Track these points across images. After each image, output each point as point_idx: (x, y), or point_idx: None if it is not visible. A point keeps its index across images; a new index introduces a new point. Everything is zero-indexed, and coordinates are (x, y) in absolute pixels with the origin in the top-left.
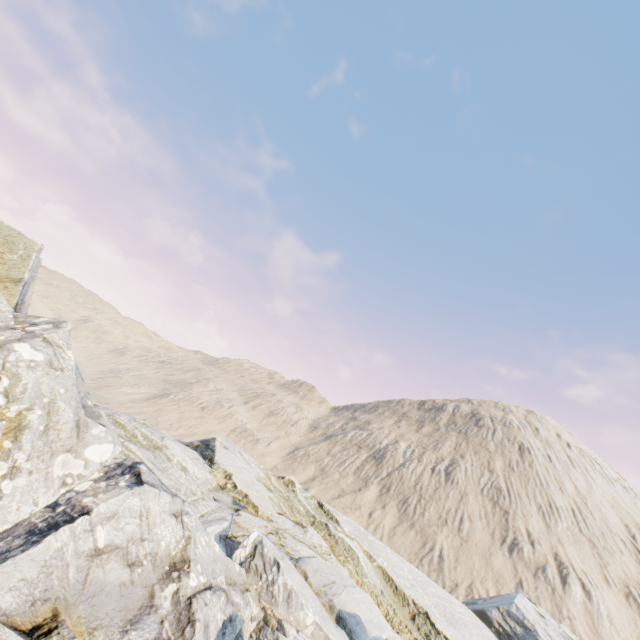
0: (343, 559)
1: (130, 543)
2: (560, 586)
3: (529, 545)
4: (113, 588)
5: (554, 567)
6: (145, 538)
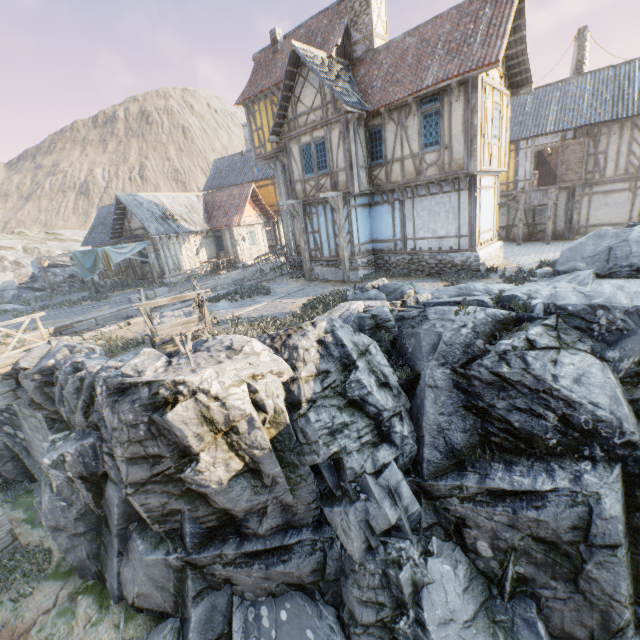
0: None
1: None
2: None
3: None
4: None
5: None
6: None
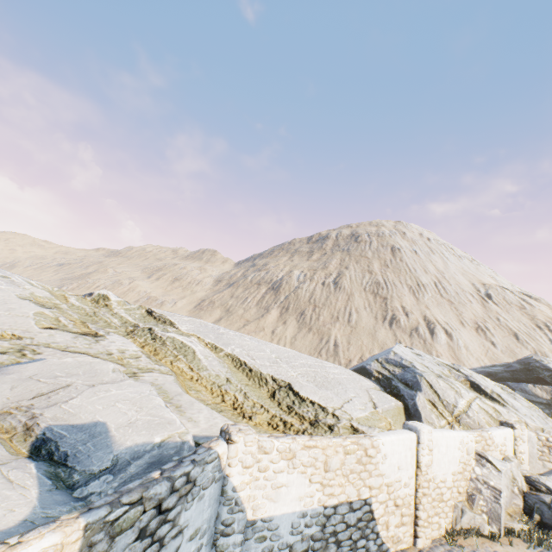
0: (171, 360)
1: None
2: (429, 337)
3: (404, 316)
4: None
5: (424, 326)
6: None
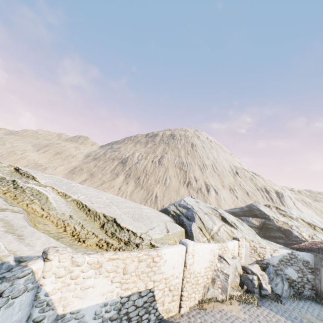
0: (27, 203)
1: None
2: (207, 193)
3: (195, 182)
4: None
5: (204, 187)
6: None
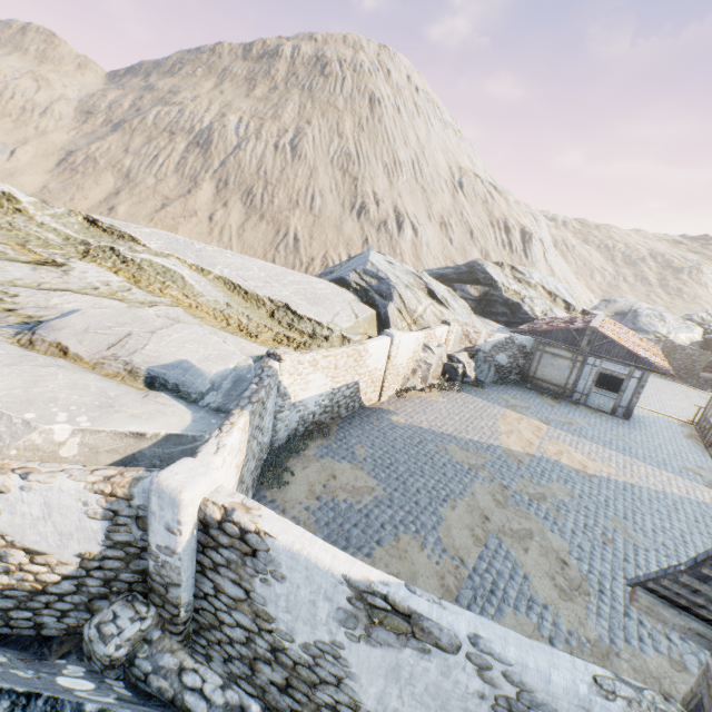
0: (159, 287)
1: None
2: (397, 233)
3: (375, 206)
4: None
5: (394, 219)
6: None
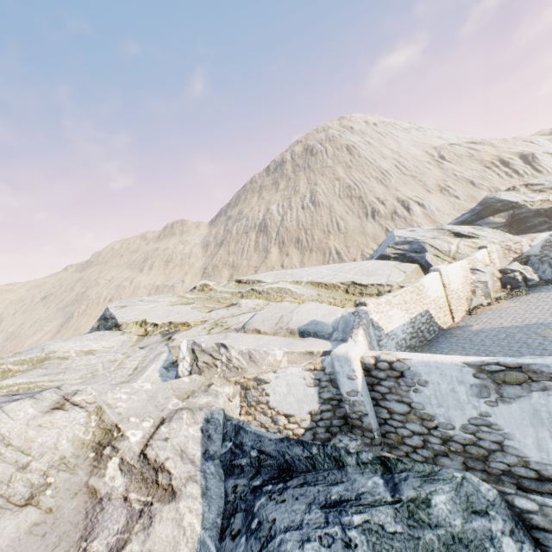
0: (280, 299)
1: (2, 489)
2: (407, 214)
3: (382, 206)
4: (19, 545)
5: (400, 207)
6: (26, 463)
